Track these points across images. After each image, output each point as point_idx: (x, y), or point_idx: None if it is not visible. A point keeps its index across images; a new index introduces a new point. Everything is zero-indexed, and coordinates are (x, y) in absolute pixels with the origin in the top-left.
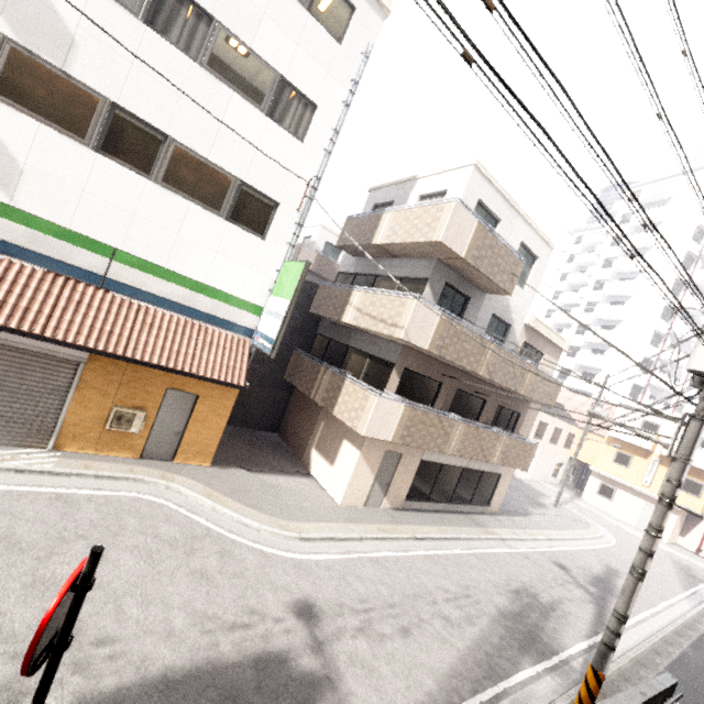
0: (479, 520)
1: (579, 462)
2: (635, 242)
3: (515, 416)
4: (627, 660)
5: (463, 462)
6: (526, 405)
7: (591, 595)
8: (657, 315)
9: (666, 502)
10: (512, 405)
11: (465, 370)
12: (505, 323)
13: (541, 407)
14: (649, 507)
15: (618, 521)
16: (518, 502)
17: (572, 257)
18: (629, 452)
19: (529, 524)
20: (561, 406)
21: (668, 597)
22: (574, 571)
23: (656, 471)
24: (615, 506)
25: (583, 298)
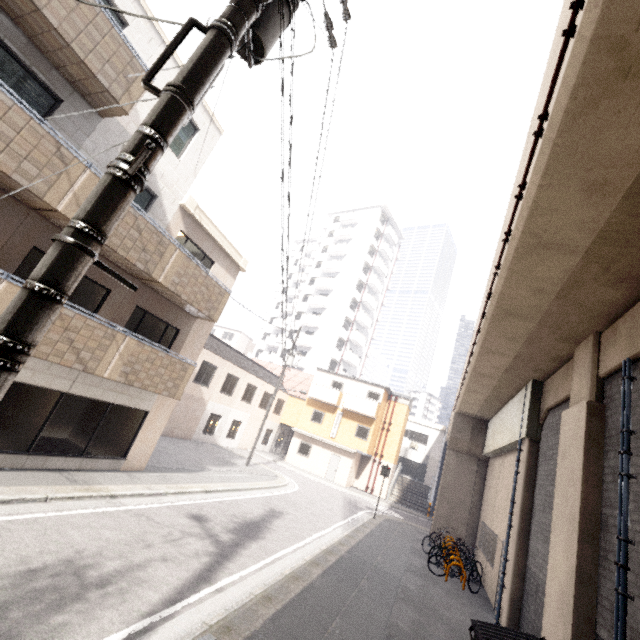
0: (87, 478)
1: (288, 429)
2: (336, 250)
3: (173, 332)
4: (199, 633)
5: (59, 382)
6: (189, 320)
7: (219, 544)
8: (347, 304)
9: (113, 163)
10: (164, 313)
11: (20, 187)
12: (148, 190)
13: (252, 371)
14: (334, 456)
15: (311, 475)
16: (198, 461)
17: (297, 261)
18: (323, 410)
19: (192, 479)
20: (277, 377)
21: (325, 528)
22: (217, 520)
23: (340, 423)
24: (310, 461)
25: (302, 291)
